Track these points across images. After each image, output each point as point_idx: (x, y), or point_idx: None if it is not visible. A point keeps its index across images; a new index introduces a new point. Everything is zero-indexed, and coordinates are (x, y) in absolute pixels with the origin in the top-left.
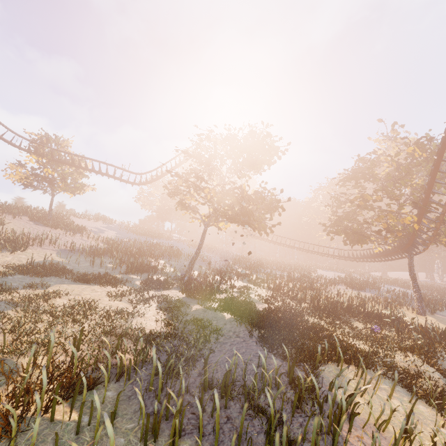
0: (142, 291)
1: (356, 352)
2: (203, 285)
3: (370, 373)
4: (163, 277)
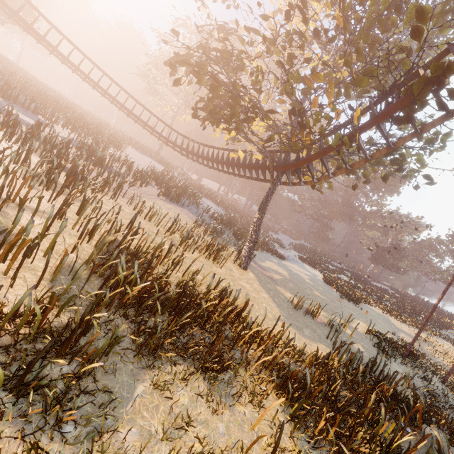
0: None
1: None
2: None
3: None
4: None
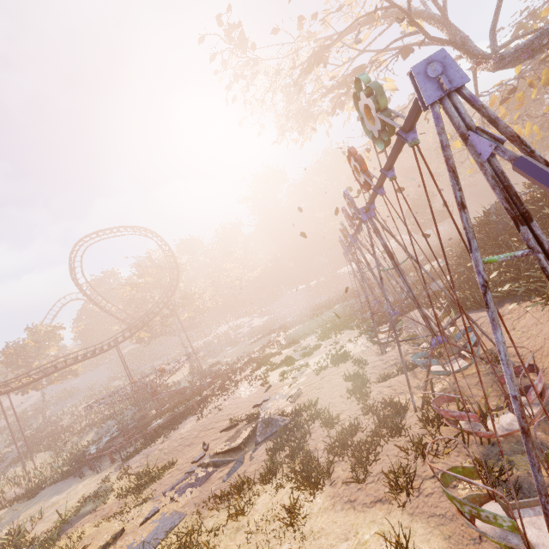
0: None
1: (53, 444)
2: (47, 425)
3: (49, 451)
4: (30, 431)
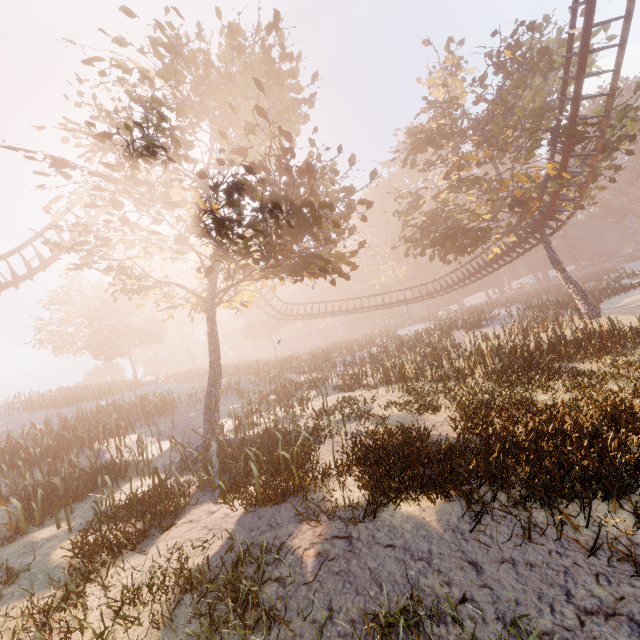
0: (74, 600)
1: None
2: (267, 445)
3: None
4: (148, 480)
